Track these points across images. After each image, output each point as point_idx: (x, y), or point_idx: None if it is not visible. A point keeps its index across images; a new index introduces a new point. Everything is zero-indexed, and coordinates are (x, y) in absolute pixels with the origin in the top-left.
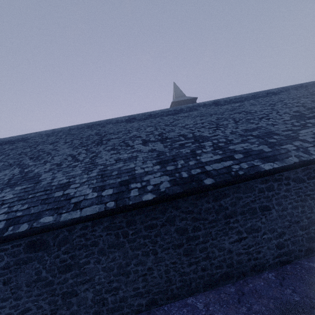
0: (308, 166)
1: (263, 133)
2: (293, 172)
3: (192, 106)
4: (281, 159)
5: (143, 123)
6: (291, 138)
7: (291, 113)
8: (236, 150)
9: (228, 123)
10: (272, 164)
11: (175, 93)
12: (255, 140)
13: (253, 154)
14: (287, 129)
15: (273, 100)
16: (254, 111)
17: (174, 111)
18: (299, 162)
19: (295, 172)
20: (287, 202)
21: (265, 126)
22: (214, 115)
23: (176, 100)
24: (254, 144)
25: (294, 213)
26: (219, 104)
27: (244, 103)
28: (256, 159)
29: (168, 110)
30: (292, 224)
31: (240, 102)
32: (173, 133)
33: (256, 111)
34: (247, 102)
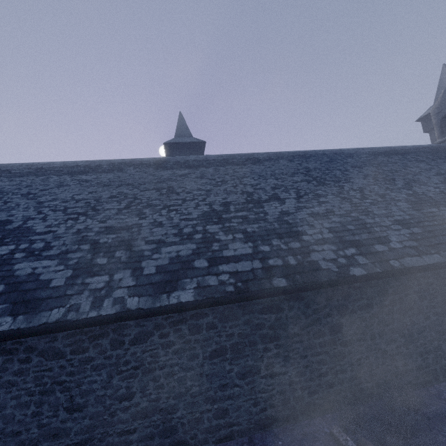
0: (85, 328)
1: (116, 241)
2: (48, 337)
3: (120, 162)
4: (38, 311)
5: (5, 183)
6: (133, 260)
7: (213, 206)
8: (13, 275)
9: (109, 209)
10: (9, 320)
11: (177, 129)
12: (81, 254)
13: (22, 289)
14: (158, 239)
15: (236, 174)
16: (180, 191)
17: (84, 168)
18: (51, 323)
19: (51, 338)
20: (10, 394)
21: (144, 225)
22: (122, 188)
23: (172, 141)
24: (63, 265)
25: (17, 416)
26: (163, 166)
27: (196, 171)
28: (8, 302)
29: (76, 163)
30: (4, 437)
31: (194, 168)
32: (3, 214)
33: (183, 191)
34: (203, 169)
